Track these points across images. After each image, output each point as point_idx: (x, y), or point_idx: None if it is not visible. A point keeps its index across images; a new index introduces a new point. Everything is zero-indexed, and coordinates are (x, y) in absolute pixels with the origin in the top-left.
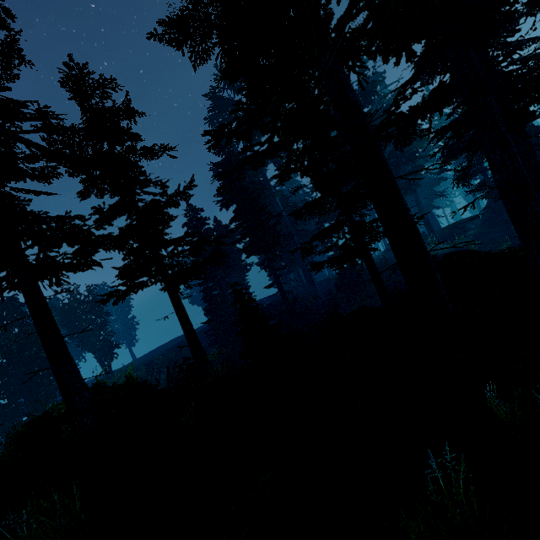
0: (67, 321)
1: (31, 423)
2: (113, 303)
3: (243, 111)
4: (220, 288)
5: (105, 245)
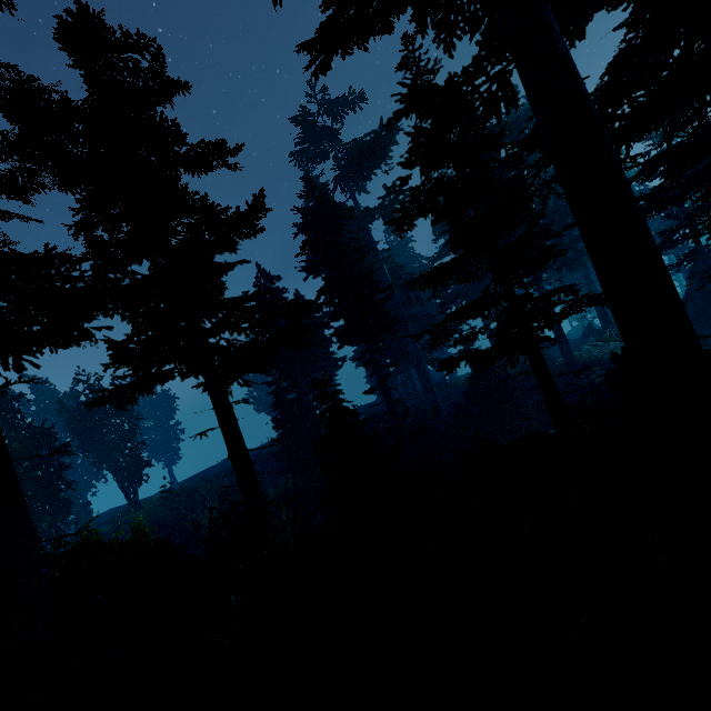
0: (81, 426)
1: None
2: (117, 405)
3: None
4: (298, 391)
5: (102, 305)
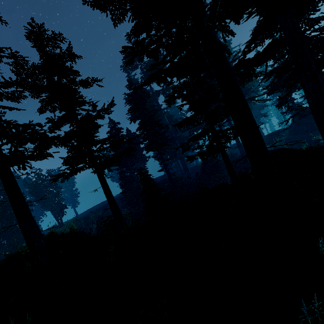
0: (34, 192)
1: (7, 259)
2: (61, 181)
3: (154, 29)
4: (130, 172)
5: (55, 143)
